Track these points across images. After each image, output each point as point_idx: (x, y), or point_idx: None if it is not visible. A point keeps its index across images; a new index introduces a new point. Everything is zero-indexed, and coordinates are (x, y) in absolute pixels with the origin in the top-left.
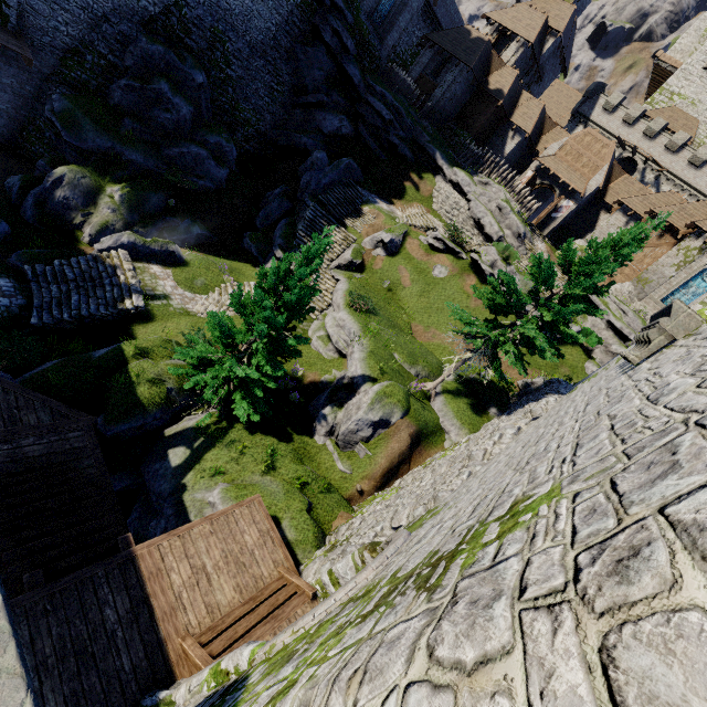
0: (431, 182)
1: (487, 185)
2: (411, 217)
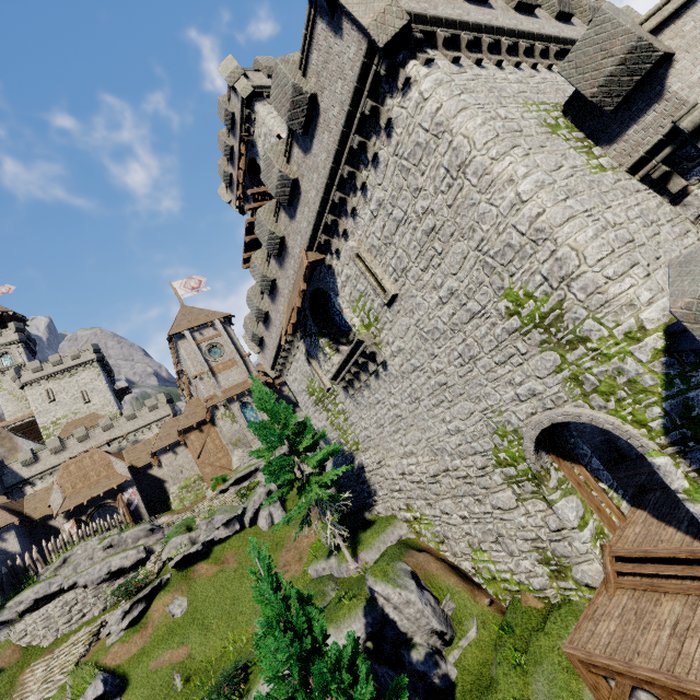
0: (1, 647)
1: (67, 559)
2: (52, 674)
